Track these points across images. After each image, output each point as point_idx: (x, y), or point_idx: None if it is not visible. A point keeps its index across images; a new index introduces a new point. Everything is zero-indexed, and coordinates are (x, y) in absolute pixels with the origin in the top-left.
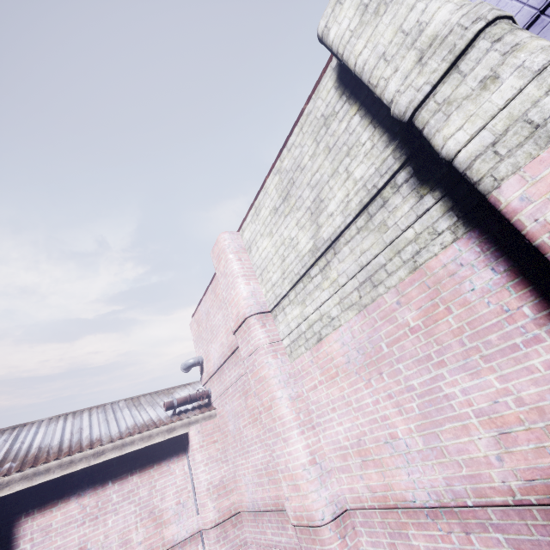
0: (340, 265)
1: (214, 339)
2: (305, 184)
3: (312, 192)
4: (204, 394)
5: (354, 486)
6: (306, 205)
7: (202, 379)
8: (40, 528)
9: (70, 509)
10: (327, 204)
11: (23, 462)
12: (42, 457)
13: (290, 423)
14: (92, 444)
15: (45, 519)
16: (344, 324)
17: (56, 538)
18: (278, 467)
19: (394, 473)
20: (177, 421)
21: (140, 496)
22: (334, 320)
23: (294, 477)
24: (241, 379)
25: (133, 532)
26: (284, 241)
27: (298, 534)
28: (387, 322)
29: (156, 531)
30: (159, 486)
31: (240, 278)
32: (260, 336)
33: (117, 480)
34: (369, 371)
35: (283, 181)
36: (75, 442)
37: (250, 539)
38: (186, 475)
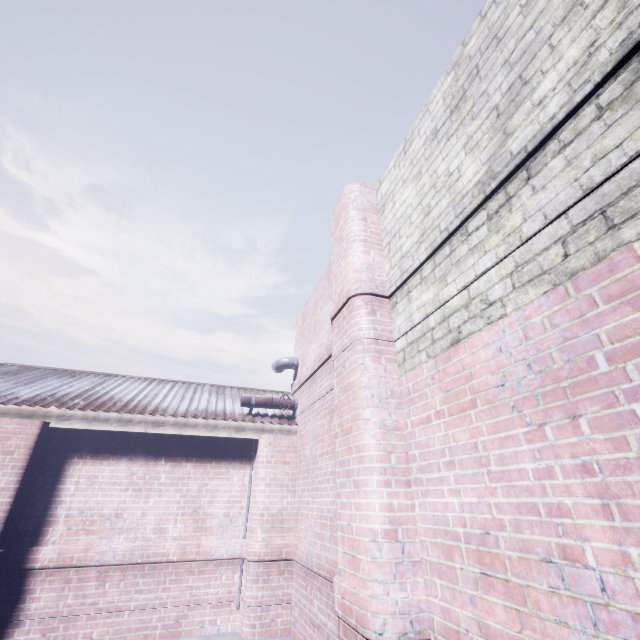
0: (534, 197)
1: (315, 338)
2: (499, 65)
3: (509, 75)
4: (288, 403)
5: (453, 609)
6: (490, 104)
7: (292, 386)
8: (88, 475)
9: (119, 469)
10: (537, 85)
11: (90, 403)
12: (107, 405)
13: (372, 461)
14: (155, 411)
15: (94, 469)
16: (511, 313)
17: (98, 492)
18: (339, 521)
19: (551, 629)
20: (249, 422)
21: (189, 488)
22: (493, 305)
23: (355, 545)
24: (331, 392)
25: (171, 523)
26: (437, 180)
27: (340, 632)
28: (625, 305)
29: (195, 534)
30: (211, 487)
31: (357, 242)
32: (363, 325)
33: (170, 460)
34: (544, 408)
35: (458, 79)
36: (143, 403)
37: (295, 598)
38: (243, 488)
